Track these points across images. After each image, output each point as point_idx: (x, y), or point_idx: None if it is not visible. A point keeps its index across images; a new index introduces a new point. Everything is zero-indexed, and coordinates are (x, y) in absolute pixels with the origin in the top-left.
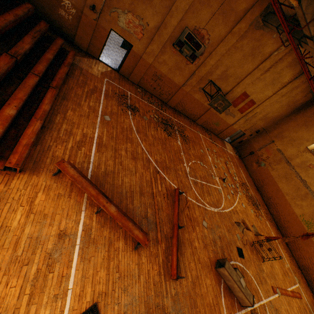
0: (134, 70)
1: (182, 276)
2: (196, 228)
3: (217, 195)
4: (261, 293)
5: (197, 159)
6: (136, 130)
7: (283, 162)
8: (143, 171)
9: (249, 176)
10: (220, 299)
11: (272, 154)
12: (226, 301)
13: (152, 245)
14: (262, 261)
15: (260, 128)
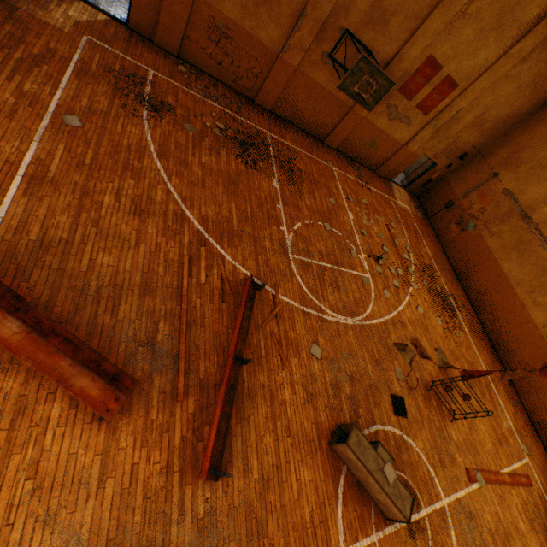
0: (161, 17)
1: (227, 474)
2: (292, 361)
3: (358, 290)
4: (438, 486)
5: (318, 217)
6: (156, 152)
7: (515, 218)
8: (161, 242)
9: (443, 252)
10: (331, 510)
11: (492, 203)
12: (348, 514)
13: (158, 406)
14: (451, 419)
15: (469, 149)
